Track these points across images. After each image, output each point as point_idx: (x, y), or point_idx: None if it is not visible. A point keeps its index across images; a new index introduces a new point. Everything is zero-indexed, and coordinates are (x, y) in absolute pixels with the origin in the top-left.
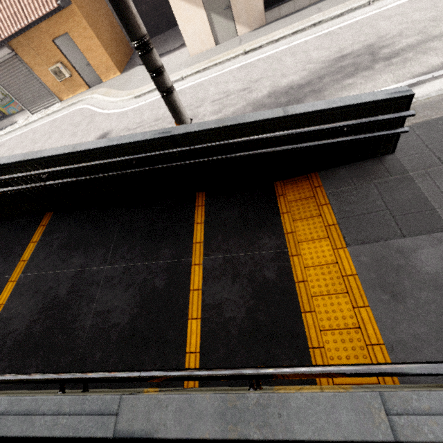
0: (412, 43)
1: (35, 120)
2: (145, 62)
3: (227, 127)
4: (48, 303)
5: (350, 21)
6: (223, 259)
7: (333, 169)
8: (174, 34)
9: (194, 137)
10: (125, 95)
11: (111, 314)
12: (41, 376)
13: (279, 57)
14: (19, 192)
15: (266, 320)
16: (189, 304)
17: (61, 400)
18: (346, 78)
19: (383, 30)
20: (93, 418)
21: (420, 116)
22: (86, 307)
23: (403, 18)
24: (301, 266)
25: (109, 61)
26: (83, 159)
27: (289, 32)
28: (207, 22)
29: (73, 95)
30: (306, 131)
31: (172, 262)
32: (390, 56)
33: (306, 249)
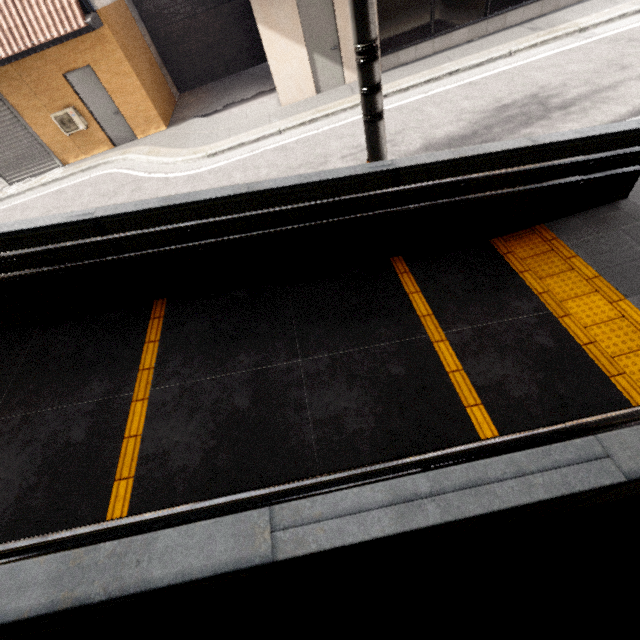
0: (583, 93)
1: (19, 193)
2: (366, 73)
3: (466, 159)
4: (226, 421)
5: (495, 72)
6: (472, 331)
7: (561, 220)
8: (240, 81)
9: (422, 172)
10: (189, 153)
11: (342, 419)
12: (417, 457)
13: (417, 108)
14: (130, 262)
15: (569, 392)
16: (456, 390)
17: (512, 459)
18: (521, 128)
19: (541, 81)
20: (579, 467)
21: None
22: (295, 417)
23: (558, 69)
24: (579, 326)
25: (150, 110)
26: (259, 204)
27: (421, 81)
28: (307, 64)
29: (85, 156)
30: (558, 165)
31: (402, 343)
32: (564, 106)
33: (576, 307)
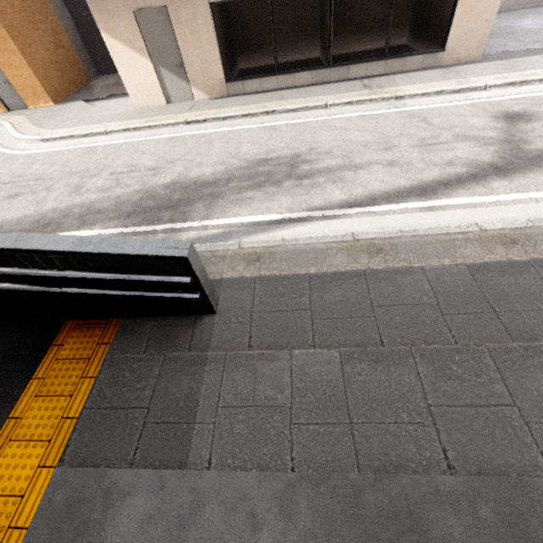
0: (332, 166)
1: None
2: None
3: None
4: None
5: (300, 120)
6: None
7: (141, 320)
8: None
9: None
10: (34, 133)
11: None
12: None
13: (213, 140)
14: None
15: None
16: None
17: None
18: (251, 189)
19: (318, 142)
20: None
21: (273, 267)
22: None
23: (343, 133)
24: None
25: (38, 86)
26: None
27: (239, 114)
28: (155, 75)
29: None
30: (42, 276)
31: None
32: (305, 175)
33: (9, 457)
